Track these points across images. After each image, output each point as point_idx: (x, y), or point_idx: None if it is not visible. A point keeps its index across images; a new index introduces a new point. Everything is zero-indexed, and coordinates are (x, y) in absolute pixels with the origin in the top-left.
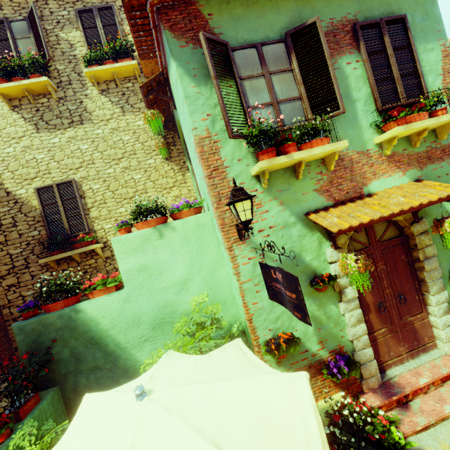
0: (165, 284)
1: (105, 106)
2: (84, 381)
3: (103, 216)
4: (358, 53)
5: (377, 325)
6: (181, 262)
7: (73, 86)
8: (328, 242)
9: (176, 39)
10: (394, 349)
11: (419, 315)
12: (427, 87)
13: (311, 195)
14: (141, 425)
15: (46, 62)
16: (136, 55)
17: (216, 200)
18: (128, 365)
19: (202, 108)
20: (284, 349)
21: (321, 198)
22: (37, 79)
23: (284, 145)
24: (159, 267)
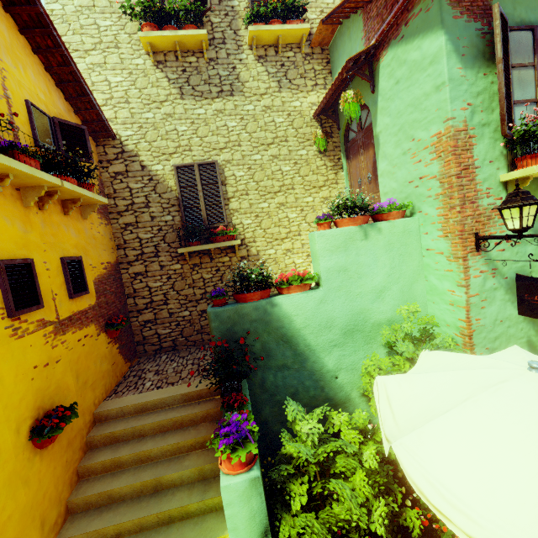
0: (362, 289)
1: (260, 77)
2: (271, 378)
3: (243, 210)
4: None
5: None
6: (381, 268)
7: (227, 46)
8: None
9: (450, 7)
10: None
11: None
12: None
13: None
14: None
15: (204, 11)
16: (302, 17)
17: (461, 203)
18: (315, 368)
19: (463, 95)
20: None
21: None
22: (196, 31)
23: None
24: (359, 270)
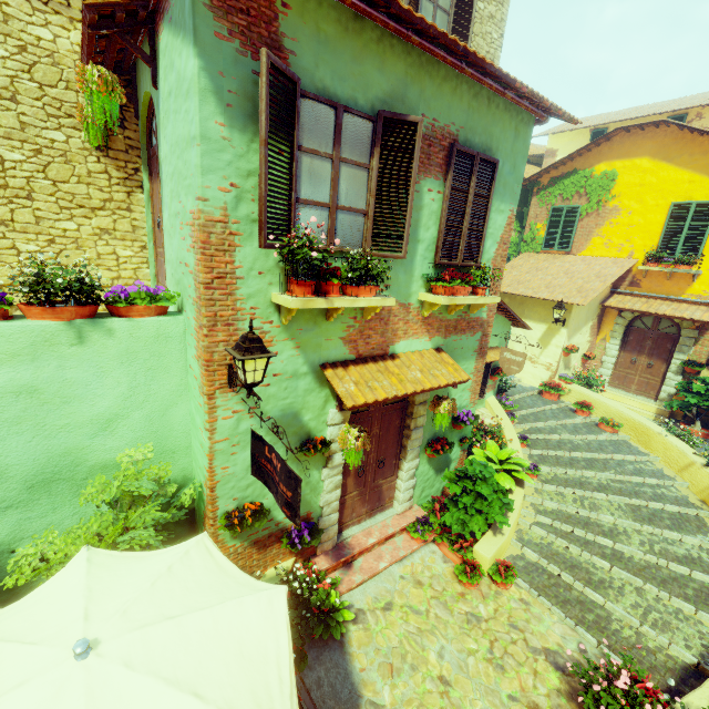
0: (72, 420)
1: None
2: None
3: None
4: (444, 183)
5: (351, 489)
6: (112, 388)
7: None
8: (335, 402)
9: (211, 13)
10: (358, 511)
11: (390, 478)
12: (483, 252)
13: (335, 342)
14: (94, 693)
15: None
16: None
17: (210, 323)
18: None
19: (225, 169)
20: (249, 524)
21: (345, 349)
22: None
23: (328, 281)
24: (66, 392)
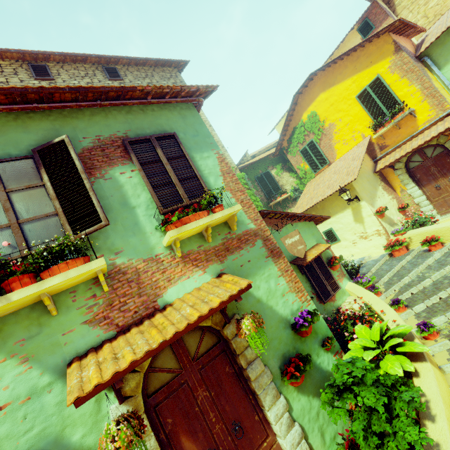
0: None
1: None
2: None
3: None
4: (133, 164)
5: None
6: None
7: None
8: (113, 394)
9: None
10: None
11: (265, 442)
12: (210, 186)
13: (79, 331)
14: None
15: None
16: None
17: None
18: None
19: None
20: None
21: (96, 331)
22: None
23: (4, 281)
24: None
